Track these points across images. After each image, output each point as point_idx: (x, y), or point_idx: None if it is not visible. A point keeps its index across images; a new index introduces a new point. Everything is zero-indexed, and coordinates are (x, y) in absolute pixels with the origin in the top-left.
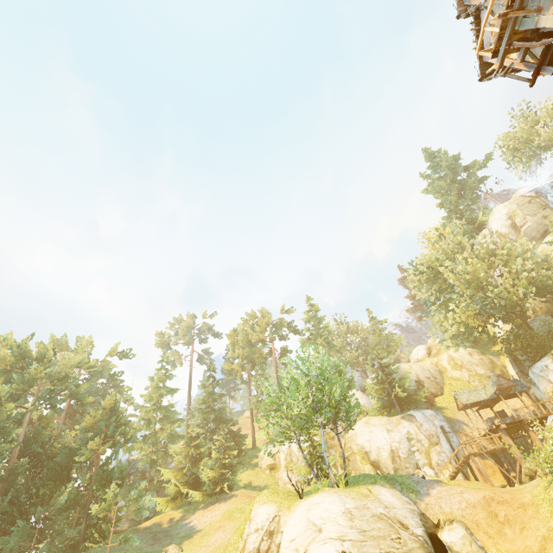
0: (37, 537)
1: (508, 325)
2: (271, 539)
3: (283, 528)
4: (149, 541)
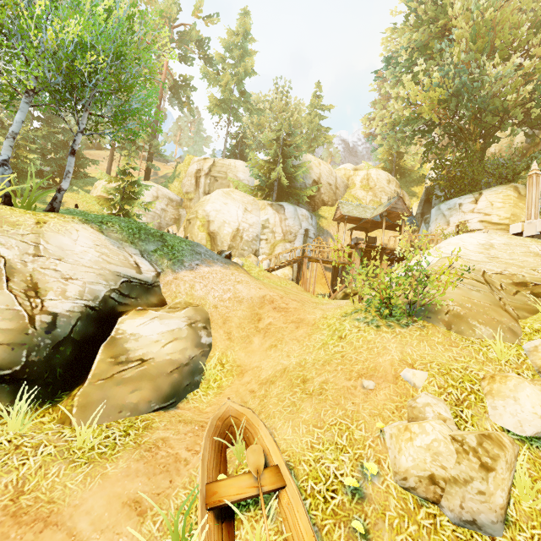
0: None
1: None
2: None
3: None
4: None
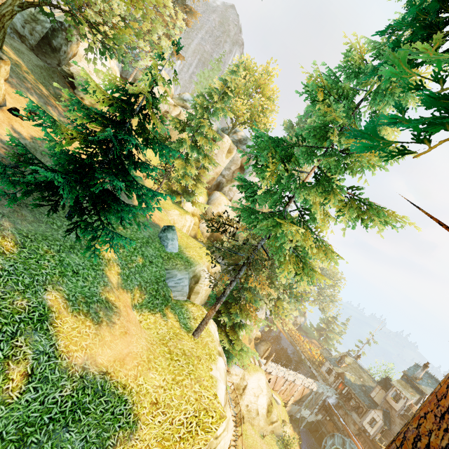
0: None
1: (199, 209)
2: None
3: None
4: None
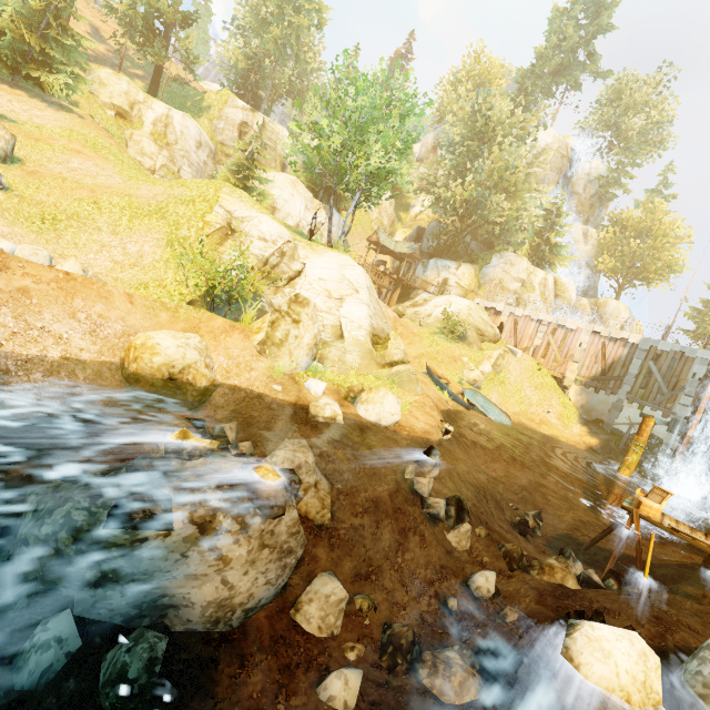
0: None
1: (430, 210)
2: (282, 260)
3: (307, 262)
4: None
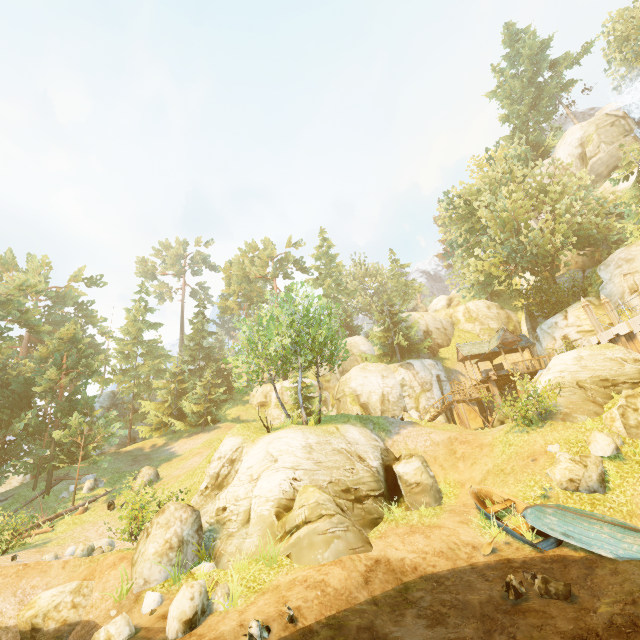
0: (2, 457)
1: (537, 279)
2: (232, 466)
3: (244, 457)
4: (128, 462)
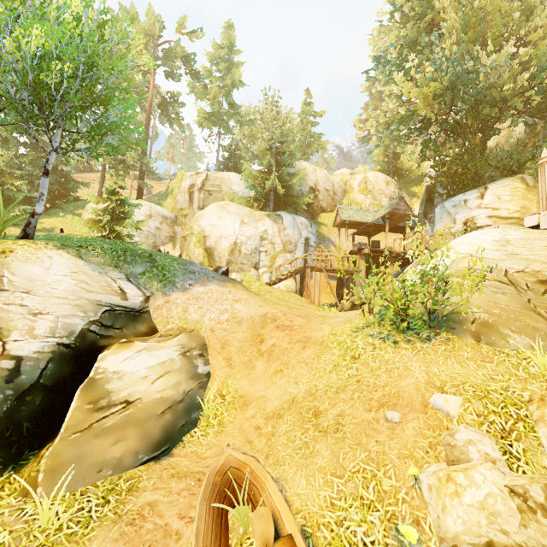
0: None
1: None
2: None
3: None
4: None
